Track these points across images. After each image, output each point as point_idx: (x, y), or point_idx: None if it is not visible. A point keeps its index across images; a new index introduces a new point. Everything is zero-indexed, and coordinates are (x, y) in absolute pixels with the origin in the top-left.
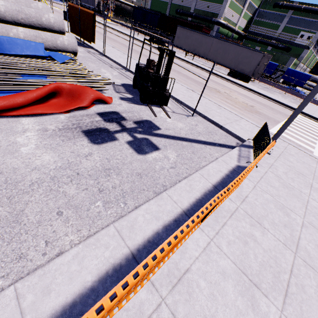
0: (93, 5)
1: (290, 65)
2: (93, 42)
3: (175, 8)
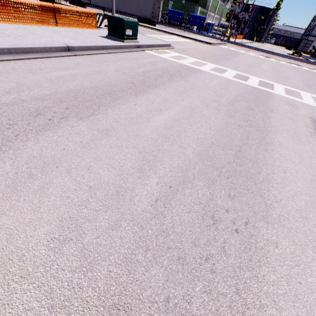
0: None
1: (197, 13)
2: None
3: None
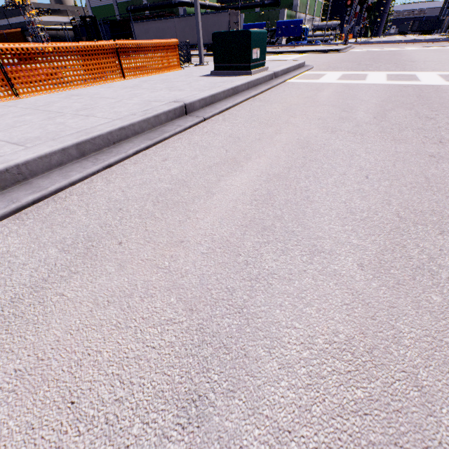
0: None
1: (283, 19)
2: None
3: (124, 7)
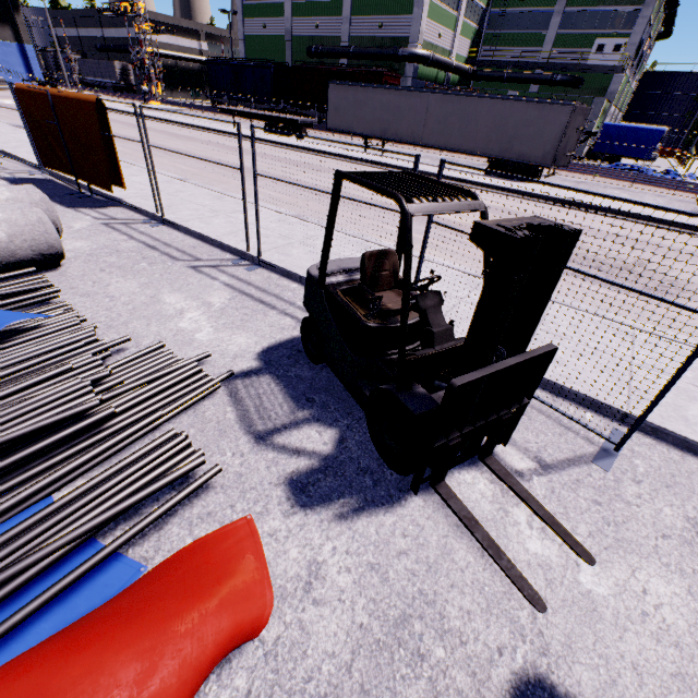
0: (113, 78)
1: (597, 115)
2: (117, 185)
3: (304, 44)
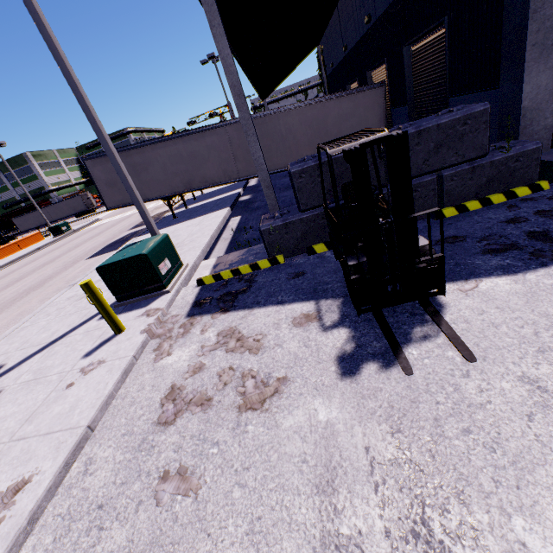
0: None
1: None
2: None
3: None
